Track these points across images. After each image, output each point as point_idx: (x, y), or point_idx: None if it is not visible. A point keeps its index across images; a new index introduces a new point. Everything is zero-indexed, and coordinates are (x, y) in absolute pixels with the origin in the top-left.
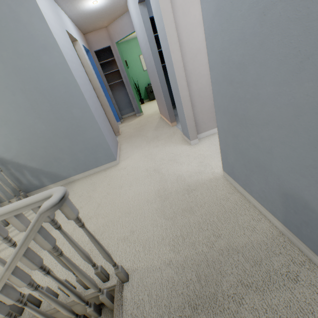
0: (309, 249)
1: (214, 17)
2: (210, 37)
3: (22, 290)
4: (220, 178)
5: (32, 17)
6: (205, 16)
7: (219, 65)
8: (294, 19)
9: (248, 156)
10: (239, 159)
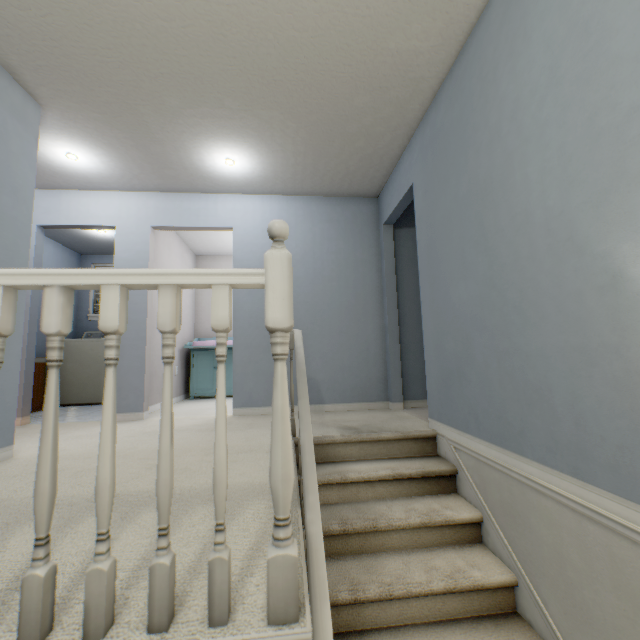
0: (315, 405)
1: (247, 295)
2: (240, 303)
3: (250, 484)
4: (233, 416)
5: (23, 155)
6: (237, 292)
7: (247, 318)
8: (294, 308)
9: (271, 372)
10: (261, 380)
